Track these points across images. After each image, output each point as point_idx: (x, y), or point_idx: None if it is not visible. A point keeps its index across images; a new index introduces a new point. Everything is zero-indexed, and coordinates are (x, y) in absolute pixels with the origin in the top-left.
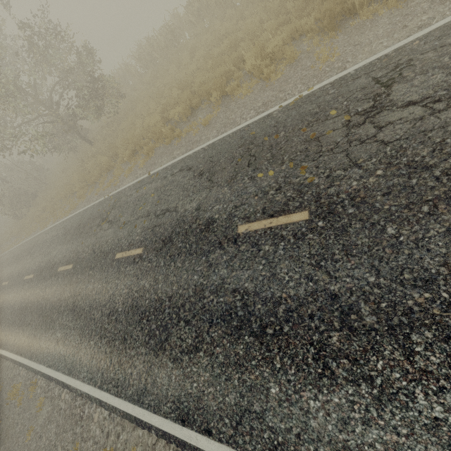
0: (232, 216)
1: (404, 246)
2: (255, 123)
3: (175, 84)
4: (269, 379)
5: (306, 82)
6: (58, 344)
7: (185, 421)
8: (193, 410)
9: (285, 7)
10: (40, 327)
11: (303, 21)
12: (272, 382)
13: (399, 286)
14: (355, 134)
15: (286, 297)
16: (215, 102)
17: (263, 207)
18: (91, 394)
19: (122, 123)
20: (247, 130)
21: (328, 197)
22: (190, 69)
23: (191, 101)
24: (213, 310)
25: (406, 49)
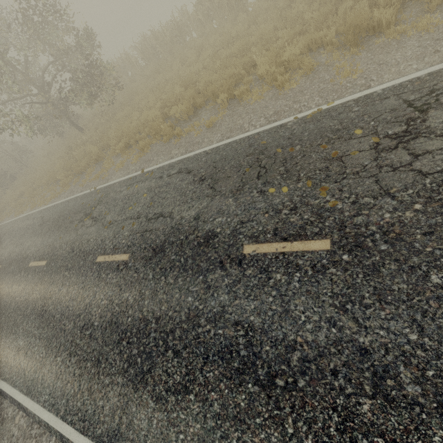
0: (237, 233)
1: None
2: (266, 132)
3: (178, 80)
4: None
5: (325, 95)
6: (19, 354)
7: None
8: None
9: (302, 17)
10: (0, 329)
11: (322, 33)
12: None
13: None
14: (386, 159)
15: (302, 341)
16: (222, 104)
17: (275, 227)
18: (51, 424)
19: (118, 114)
20: (257, 138)
21: (354, 227)
22: (196, 67)
23: (195, 100)
24: (210, 343)
25: (442, 74)
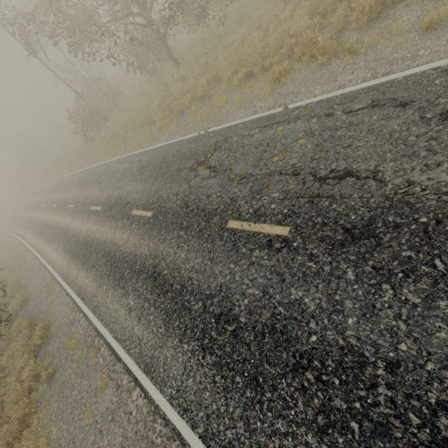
0: None
1: None
2: None
3: None
4: None
5: None
6: (131, 316)
7: None
8: None
9: None
10: (107, 277)
11: None
12: None
13: None
14: None
15: None
16: None
17: None
18: (184, 436)
19: (229, 37)
20: None
21: None
22: None
23: None
24: None
25: None
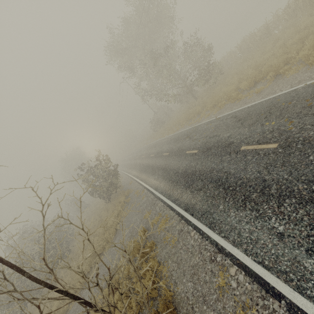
0: (242, 142)
1: (312, 165)
2: (284, 94)
3: (253, 65)
4: (221, 203)
5: None
6: (155, 180)
7: (186, 210)
8: (190, 207)
9: None
10: (151, 173)
11: None
12: (221, 204)
13: (295, 181)
14: None
15: (244, 177)
16: (270, 79)
17: (258, 139)
18: (160, 197)
19: (215, 89)
20: (277, 98)
21: (292, 138)
22: (267, 55)
23: (256, 78)
24: (213, 177)
25: None
